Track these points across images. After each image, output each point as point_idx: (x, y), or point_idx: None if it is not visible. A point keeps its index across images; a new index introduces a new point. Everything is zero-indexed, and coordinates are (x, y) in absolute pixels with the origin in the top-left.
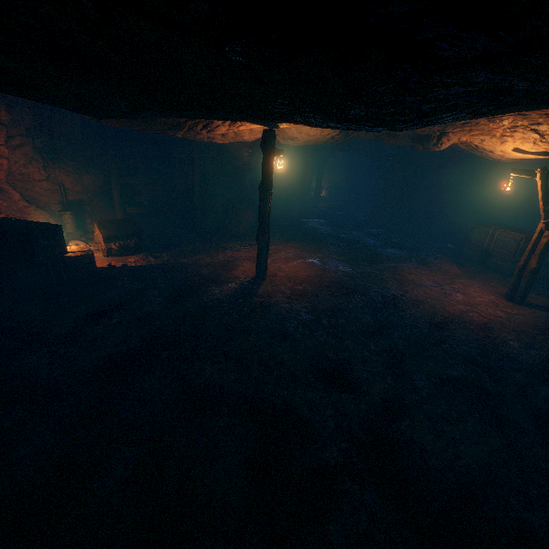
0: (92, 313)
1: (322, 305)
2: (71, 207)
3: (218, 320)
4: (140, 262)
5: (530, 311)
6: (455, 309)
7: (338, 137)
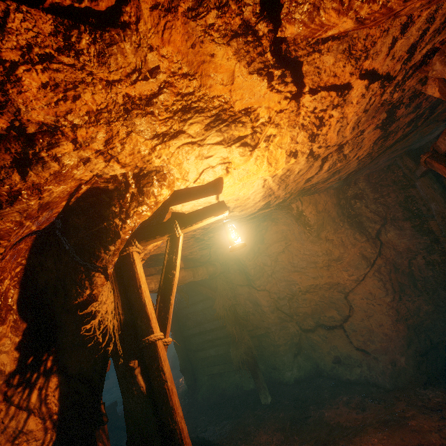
0: None
1: None
2: None
3: None
4: None
5: (112, 378)
6: None
7: None
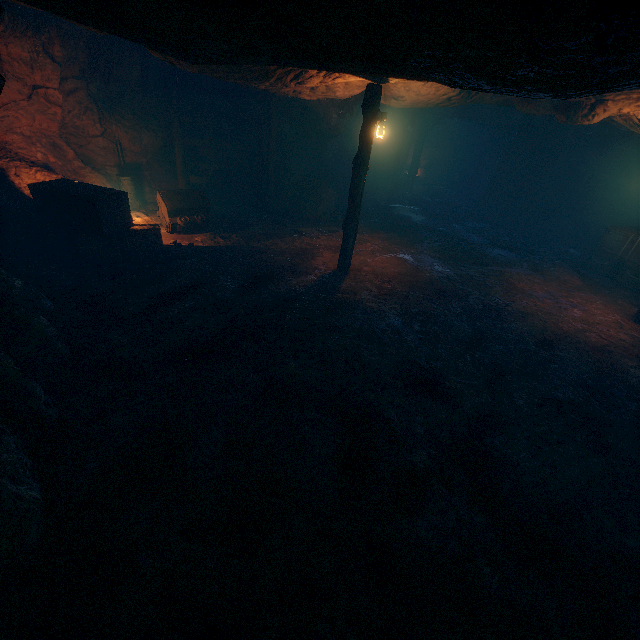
0: (163, 294)
1: (414, 309)
2: (128, 171)
3: (298, 314)
4: (207, 243)
5: None
6: (570, 326)
7: (456, 99)
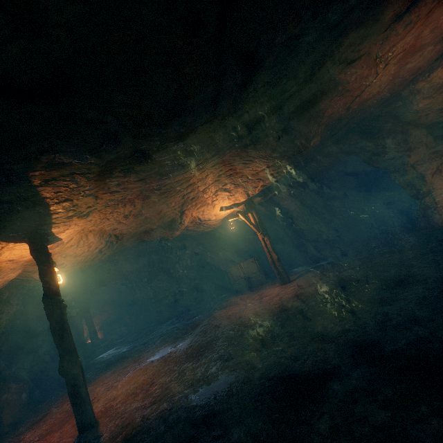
0: None
1: (199, 372)
2: None
3: None
4: None
5: (298, 280)
6: (275, 301)
7: (105, 249)
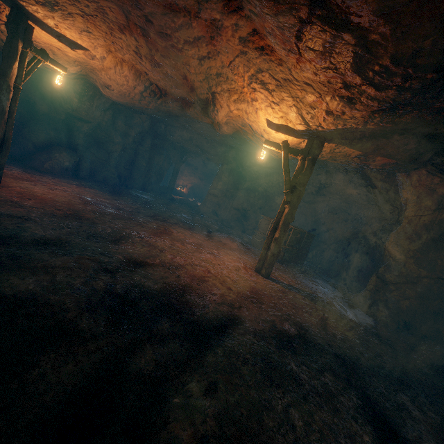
0: None
1: (7, 211)
2: None
3: None
4: None
5: (268, 283)
6: (187, 260)
7: (148, 97)
